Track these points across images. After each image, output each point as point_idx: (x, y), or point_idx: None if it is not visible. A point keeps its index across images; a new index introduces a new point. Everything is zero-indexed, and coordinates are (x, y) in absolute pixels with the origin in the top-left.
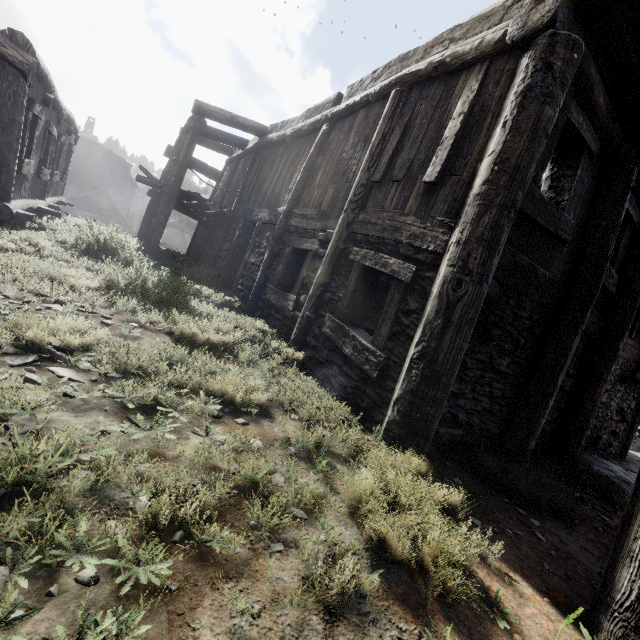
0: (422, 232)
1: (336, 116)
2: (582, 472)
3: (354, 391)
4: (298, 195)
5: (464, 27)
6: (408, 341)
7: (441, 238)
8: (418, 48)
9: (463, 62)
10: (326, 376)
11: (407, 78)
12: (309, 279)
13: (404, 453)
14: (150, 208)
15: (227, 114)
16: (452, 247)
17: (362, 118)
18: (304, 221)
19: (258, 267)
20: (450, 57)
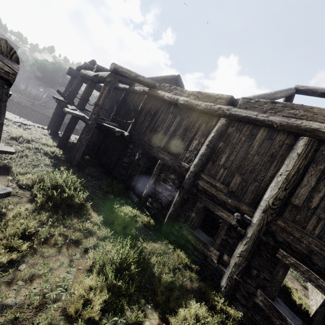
0: None
1: (235, 117)
2: None
3: None
4: (203, 163)
5: None
6: None
7: None
8: (324, 110)
9: None
10: None
11: (319, 133)
12: (228, 243)
13: None
14: (60, 114)
15: (133, 74)
16: None
17: (266, 136)
18: (213, 189)
19: (166, 198)
20: None
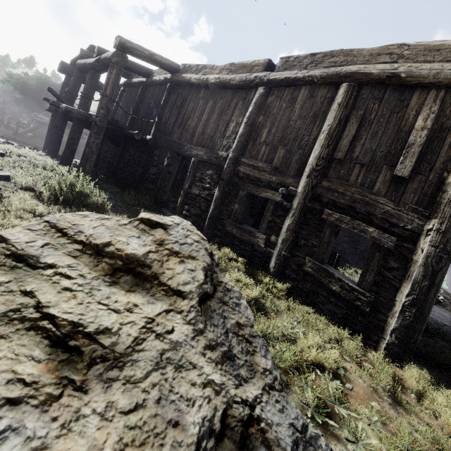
0: (397, 213)
1: (274, 83)
2: (428, 325)
3: (345, 317)
4: (243, 146)
5: (413, 49)
6: (394, 289)
7: (418, 222)
8: (363, 50)
9: (419, 83)
10: (314, 303)
11: (358, 76)
12: (275, 223)
13: (403, 363)
14: (58, 126)
15: (147, 52)
16: (433, 233)
17: (307, 95)
18: (256, 171)
19: (205, 199)
20: (405, 74)
